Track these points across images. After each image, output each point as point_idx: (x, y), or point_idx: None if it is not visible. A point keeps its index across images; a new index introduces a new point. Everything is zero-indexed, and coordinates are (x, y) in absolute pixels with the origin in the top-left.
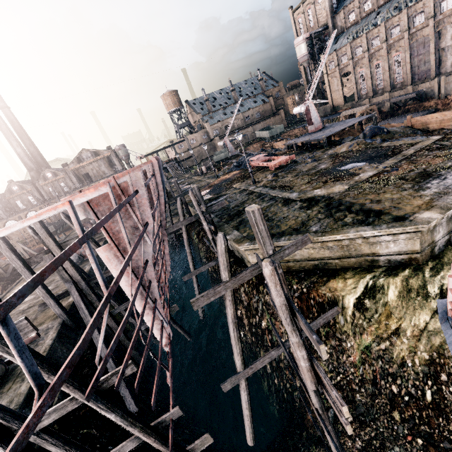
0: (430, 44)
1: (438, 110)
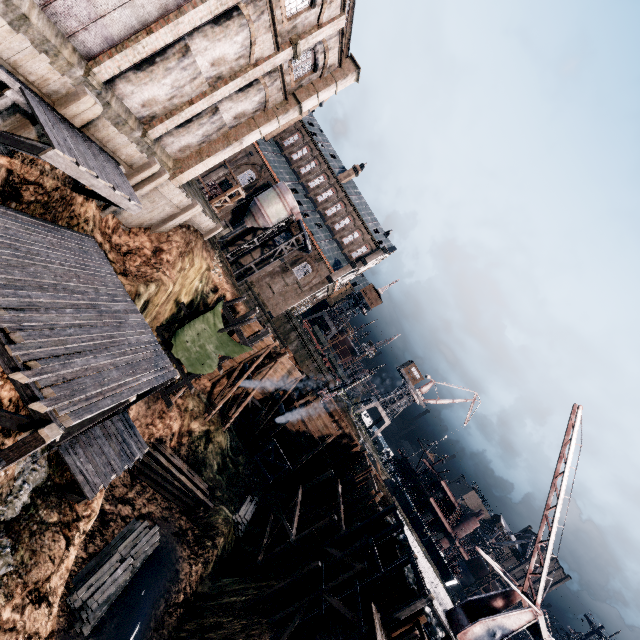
0: (207, 3)
1: (105, 253)
